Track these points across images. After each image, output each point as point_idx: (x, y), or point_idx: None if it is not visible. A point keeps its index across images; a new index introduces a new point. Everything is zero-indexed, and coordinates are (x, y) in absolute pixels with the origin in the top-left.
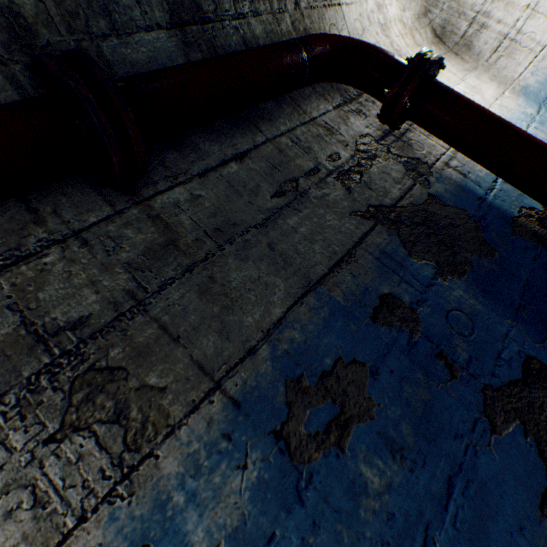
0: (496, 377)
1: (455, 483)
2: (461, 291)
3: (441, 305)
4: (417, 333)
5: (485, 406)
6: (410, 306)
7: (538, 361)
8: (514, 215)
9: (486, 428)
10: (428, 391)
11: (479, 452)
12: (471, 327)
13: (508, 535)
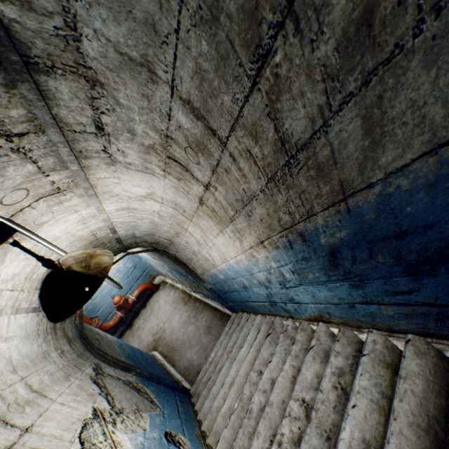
0: None
1: None
2: None
3: None
4: None
5: None
6: None
7: None
8: None
9: None
10: None
11: None
12: None
13: None
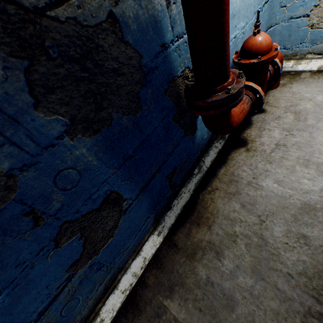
0: (79, 213)
1: (4, 292)
2: (86, 149)
3: (55, 166)
4: (8, 200)
5: (58, 235)
6: (9, 173)
7: (117, 193)
8: (178, 75)
9: (51, 248)
10: (1, 246)
11: (36, 265)
12: (77, 181)
13: (36, 294)
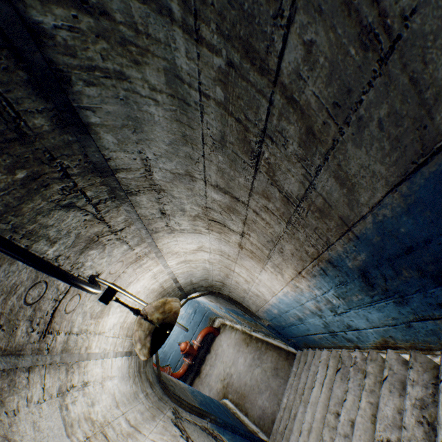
0: None
1: None
2: None
3: None
4: None
5: None
6: None
7: None
8: None
9: None
10: None
11: None
12: None
13: None
